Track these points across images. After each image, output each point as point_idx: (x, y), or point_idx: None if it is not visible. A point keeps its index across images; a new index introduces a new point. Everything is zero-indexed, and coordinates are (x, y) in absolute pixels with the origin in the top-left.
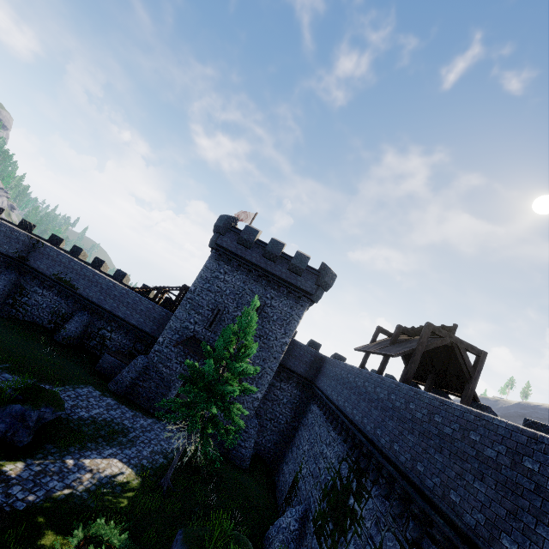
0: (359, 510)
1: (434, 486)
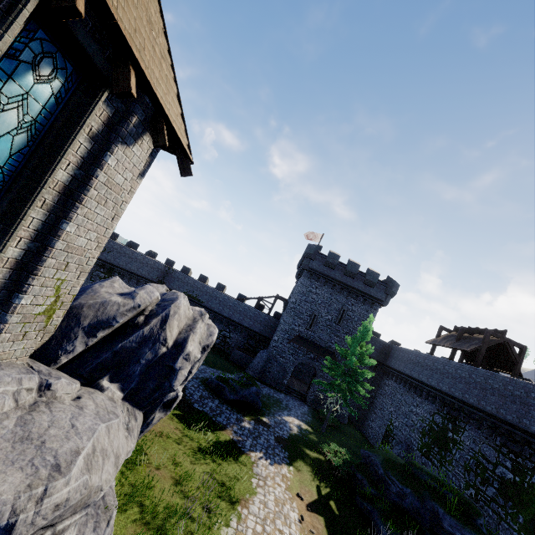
0: (458, 438)
1: (513, 418)
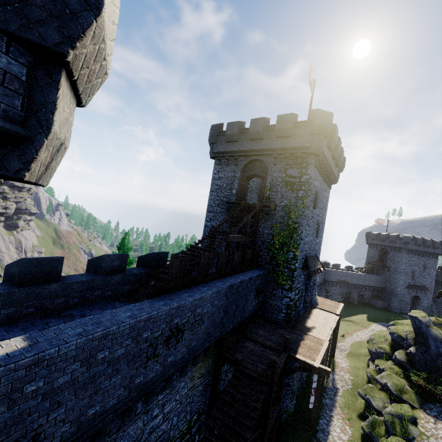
0: None
1: None
